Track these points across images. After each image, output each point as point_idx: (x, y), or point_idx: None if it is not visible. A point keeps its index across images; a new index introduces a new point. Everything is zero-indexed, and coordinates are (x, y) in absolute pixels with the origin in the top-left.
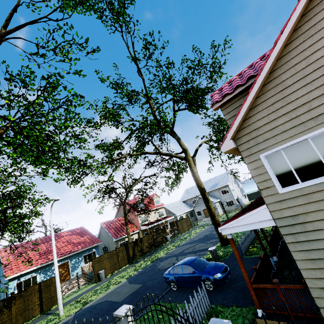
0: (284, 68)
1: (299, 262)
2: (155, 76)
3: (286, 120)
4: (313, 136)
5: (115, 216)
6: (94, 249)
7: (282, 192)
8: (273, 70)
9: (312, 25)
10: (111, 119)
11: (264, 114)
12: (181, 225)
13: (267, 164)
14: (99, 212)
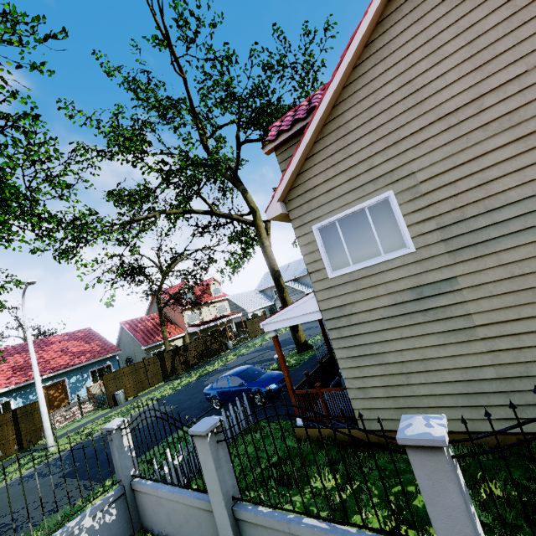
0: (350, 102)
1: (341, 361)
2: (204, 75)
3: (345, 180)
4: (370, 205)
5: (146, 313)
6: (109, 362)
7: (332, 276)
8: (337, 103)
9: (386, 42)
10: (120, 150)
11: (322, 169)
12: (253, 325)
13: (319, 240)
14: (107, 303)
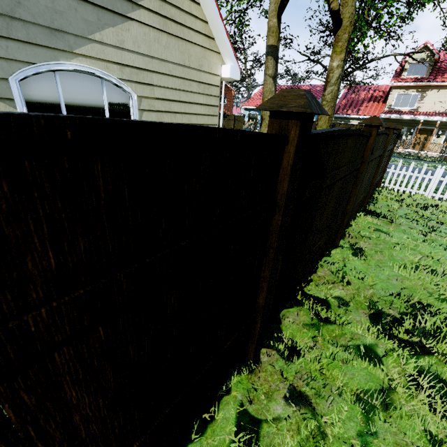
0: None
1: None
2: None
3: None
4: None
5: None
6: None
7: None
8: None
9: None
10: None
11: None
12: None
13: None
14: None
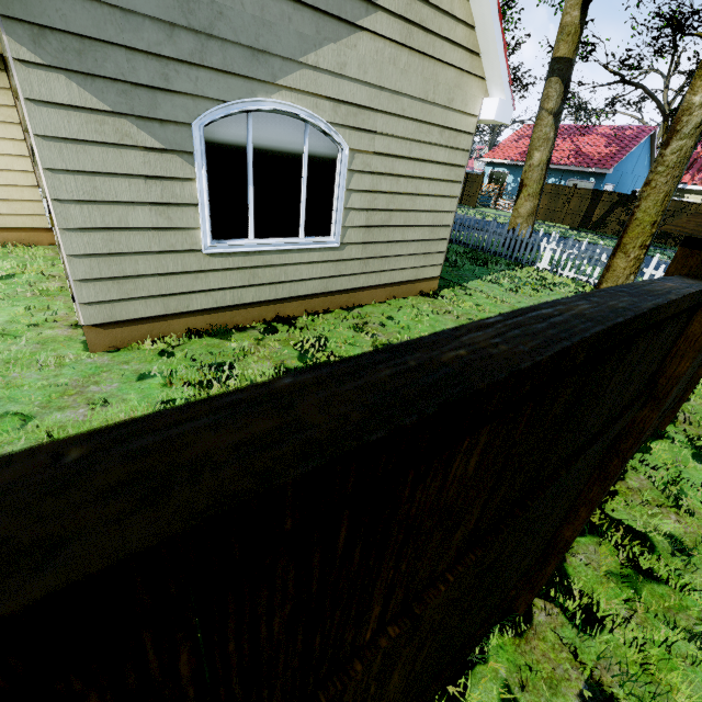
0: None
1: None
2: None
3: None
4: None
5: None
6: (592, 180)
7: None
8: None
9: None
10: None
11: None
12: None
13: None
14: None
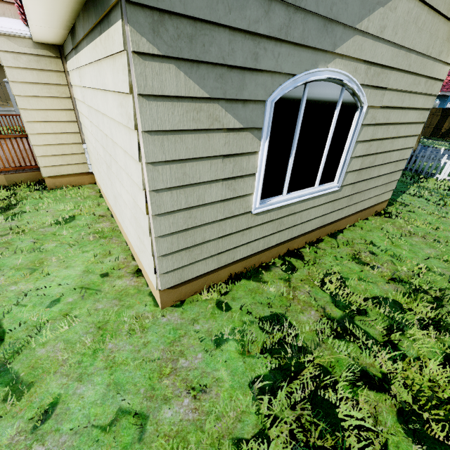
0: None
1: None
2: None
3: None
4: None
5: None
6: (437, 100)
7: None
8: None
9: None
10: None
11: None
12: None
13: None
14: None
